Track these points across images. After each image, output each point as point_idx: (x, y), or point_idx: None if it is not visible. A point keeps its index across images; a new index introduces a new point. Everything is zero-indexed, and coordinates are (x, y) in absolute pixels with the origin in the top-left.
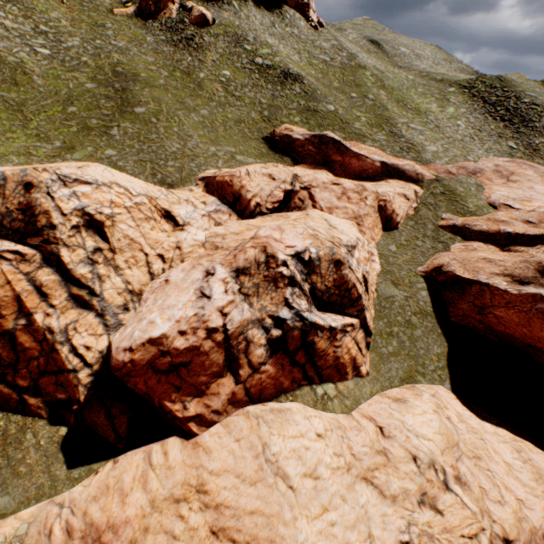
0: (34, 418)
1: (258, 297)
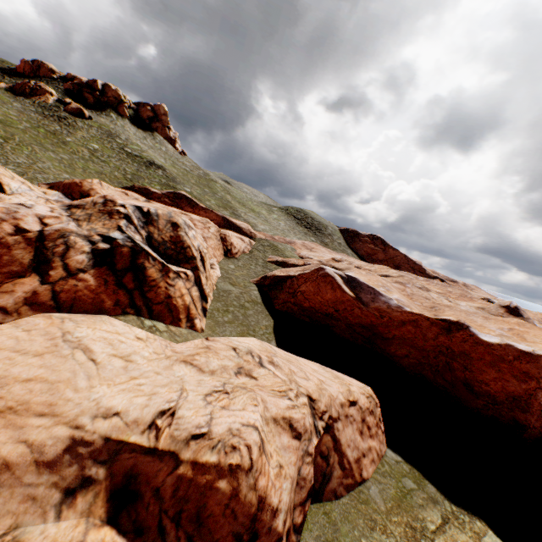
0: None
1: (90, 222)
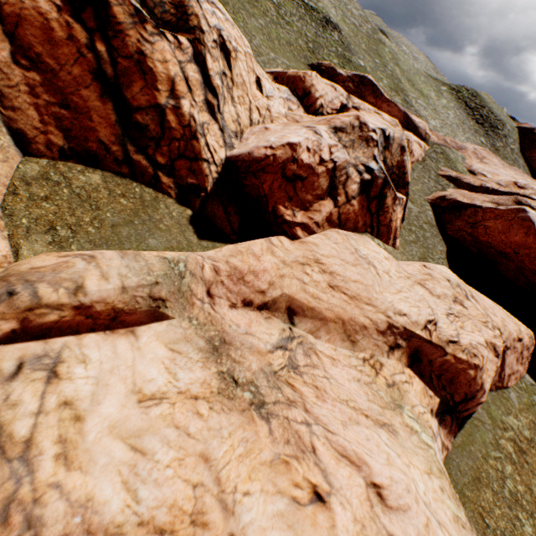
0: (163, 196)
1: (353, 150)
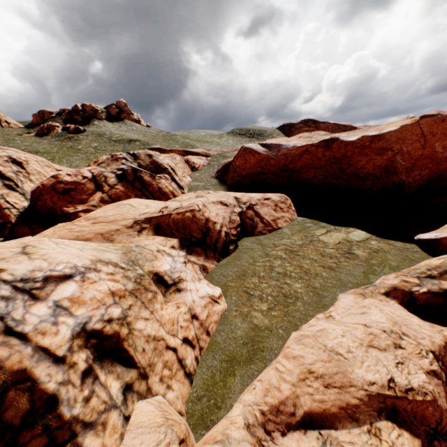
0: None
1: (110, 166)
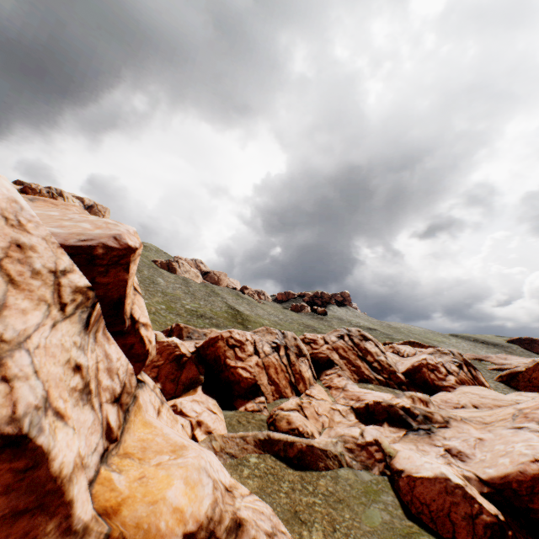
0: (392, 388)
1: (442, 357)
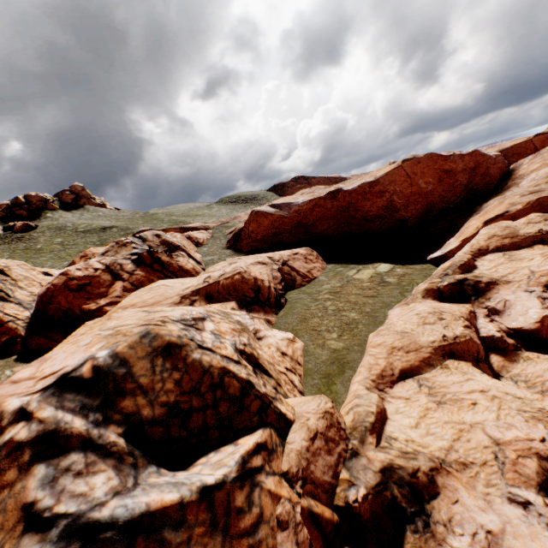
0: None
1: (119, 253)
